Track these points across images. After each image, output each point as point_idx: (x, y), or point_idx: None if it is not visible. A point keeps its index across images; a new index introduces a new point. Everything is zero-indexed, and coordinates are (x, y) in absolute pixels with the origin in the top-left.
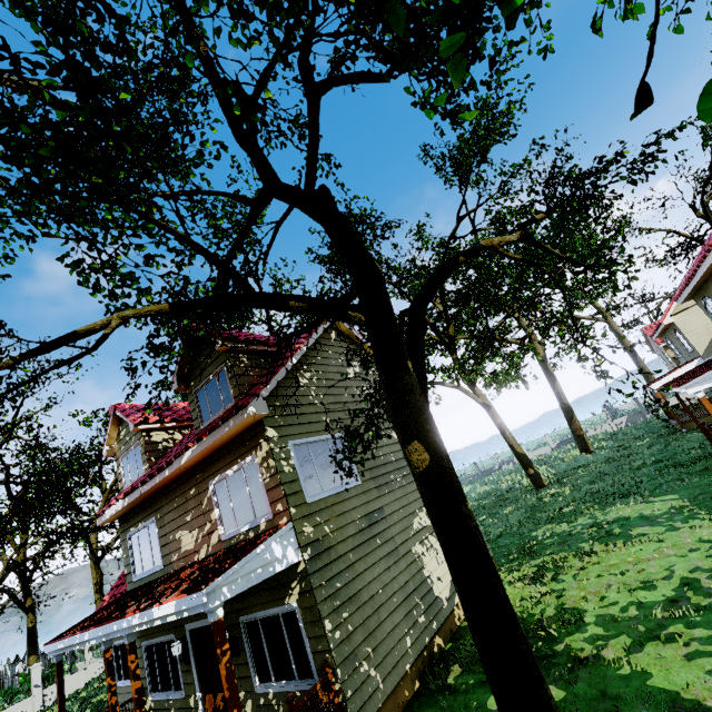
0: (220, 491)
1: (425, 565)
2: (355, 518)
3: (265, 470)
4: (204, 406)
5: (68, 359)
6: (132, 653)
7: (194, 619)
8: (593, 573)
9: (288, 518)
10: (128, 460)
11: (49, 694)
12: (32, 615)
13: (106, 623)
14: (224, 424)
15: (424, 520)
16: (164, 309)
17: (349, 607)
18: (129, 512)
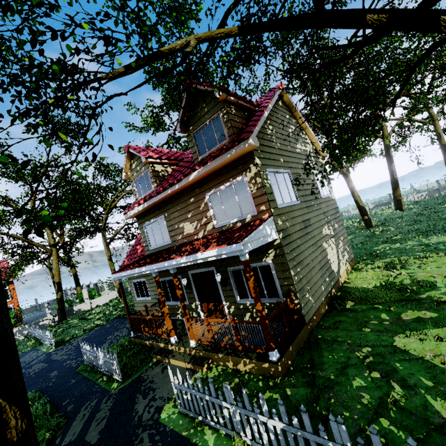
0: (214, 199)
1: (328, 254)
2: (299, 222)
3: (252, 185)
4: (200, 144)
5: (165, 70)
6: (176, 278)
7: (194, 268)
8: (432, 266)
9: (270, 214)
10: (139, 182)
11: (93, 303)
12: (74, 269)
13: (158, 262)
14: (226, 152)
15: (326, 230)
16: (233, 31)
17: (300, 267)
18: (143, 213)
